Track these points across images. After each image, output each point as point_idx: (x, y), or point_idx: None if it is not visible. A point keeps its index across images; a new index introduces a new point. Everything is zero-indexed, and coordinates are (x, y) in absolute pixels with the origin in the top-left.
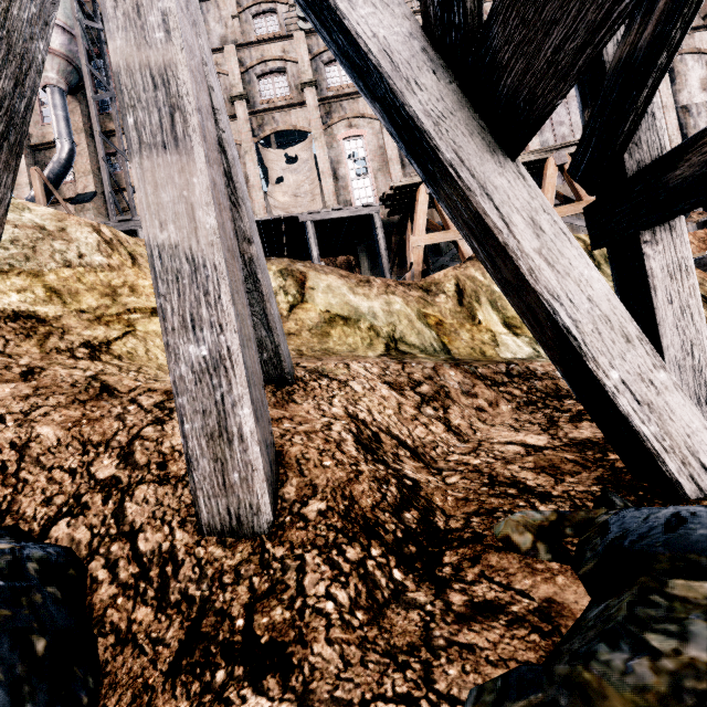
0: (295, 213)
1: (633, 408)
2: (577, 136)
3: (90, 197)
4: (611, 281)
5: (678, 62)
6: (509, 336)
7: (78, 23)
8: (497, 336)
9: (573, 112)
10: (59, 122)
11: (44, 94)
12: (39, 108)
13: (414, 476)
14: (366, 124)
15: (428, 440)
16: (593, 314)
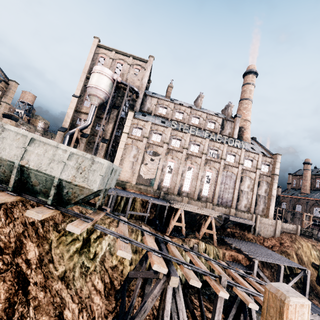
0: (148, 199)
1: (173, 317)
2: (230, 189)
3: (87, 136)
4: (205, 261)
5: (261, 182)
6: (179, 270)
7: (112, 95)
8: (177, 269)
9: (231, 182)
10: (91, 115)
11: (88, 97)
12: (84, 100)
13: (155, 313)
14: (177, 160)
15: (157, 304)
16: (173, 309)
